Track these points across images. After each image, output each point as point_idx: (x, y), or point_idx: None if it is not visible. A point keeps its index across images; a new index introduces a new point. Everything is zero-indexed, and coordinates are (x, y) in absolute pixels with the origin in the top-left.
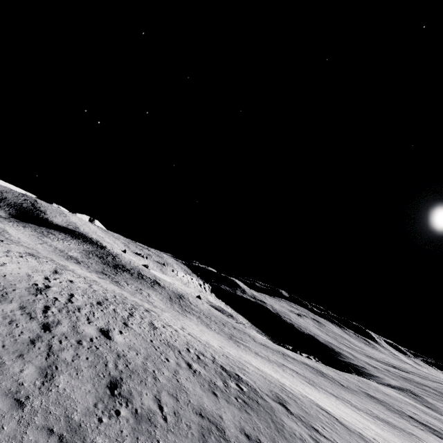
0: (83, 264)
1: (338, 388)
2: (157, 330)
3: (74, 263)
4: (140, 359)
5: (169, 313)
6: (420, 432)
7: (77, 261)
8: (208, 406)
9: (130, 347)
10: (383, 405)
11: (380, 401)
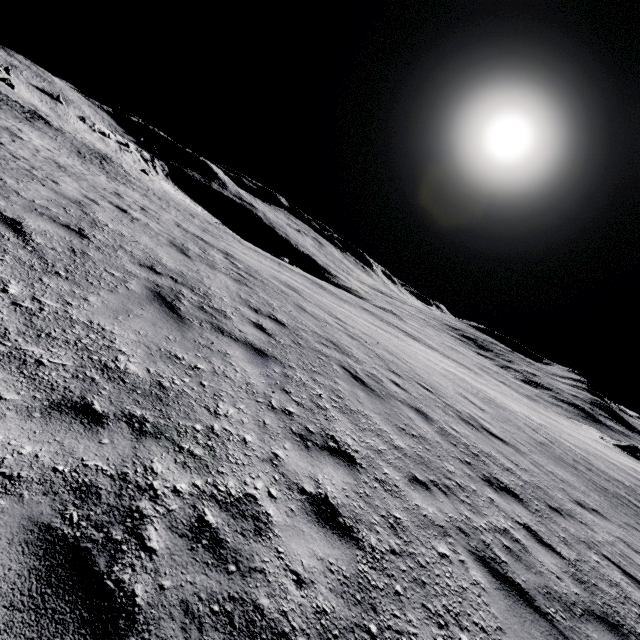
0: None
1: (337, 300)
2: (25, 142)
3: None
4: None
5: None
6: (403, 337)
7: None
8: (169, 263)
9: None
10: (376, 317)
11: (373, 314)
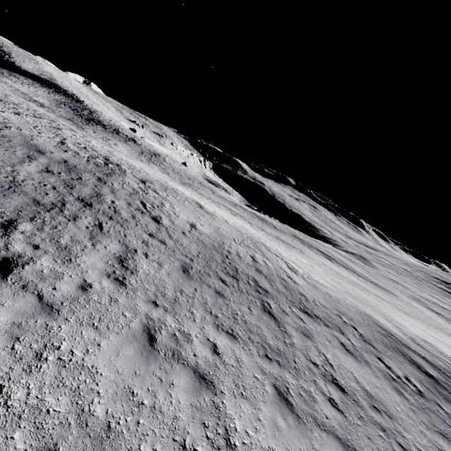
0: (47, 109)
1: (266, 226)
2: (57, 130)
3: (35, 105)
4: (3, 120)
5: (123, 154)
6: (311, 253)
7: (42, 105)
8: (46, 148)
9: (2, 116)
10: (301, 242)
11: (302, 240)
